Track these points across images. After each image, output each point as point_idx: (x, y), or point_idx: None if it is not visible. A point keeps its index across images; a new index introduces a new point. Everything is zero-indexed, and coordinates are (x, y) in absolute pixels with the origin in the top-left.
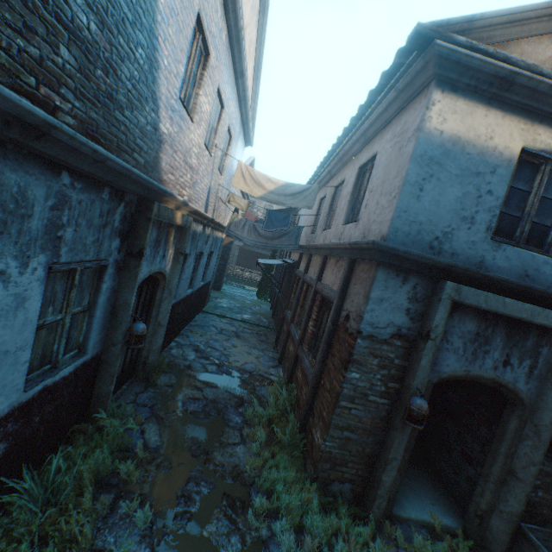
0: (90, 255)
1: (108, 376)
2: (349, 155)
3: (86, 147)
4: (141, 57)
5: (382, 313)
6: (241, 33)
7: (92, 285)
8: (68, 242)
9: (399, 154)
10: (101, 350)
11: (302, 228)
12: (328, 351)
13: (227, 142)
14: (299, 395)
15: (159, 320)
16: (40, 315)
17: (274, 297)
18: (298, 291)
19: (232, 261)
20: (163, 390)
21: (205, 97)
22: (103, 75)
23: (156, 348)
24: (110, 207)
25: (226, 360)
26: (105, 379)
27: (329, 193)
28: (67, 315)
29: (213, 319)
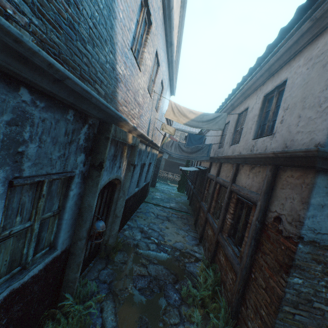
0: (57, 168)
1: (75, 265)
2: (252, 89)
3: (39, 57)
4: (101, 1)
5: (324, 219)
6: (172, 12)
7: (61, 192)
8: (31, 157)
9: (324, 70)
10: (69, 244)
11: (211, 145)
12: (255, 247)
13: (160, 91)
14: (224, 277)
15: (116, 213)
16: (5, 226)
17: (190, 191)
18: (212, 189)
19: (161, 168)
20: (118, 266)
21: (148, 55)
22: (63, 2)
23: (114, 233)
24: (75, 127)
25: (162, 240)
26: (73, 268)
27: (233, 119)
28: (36, 221)
29: (151, 207)
